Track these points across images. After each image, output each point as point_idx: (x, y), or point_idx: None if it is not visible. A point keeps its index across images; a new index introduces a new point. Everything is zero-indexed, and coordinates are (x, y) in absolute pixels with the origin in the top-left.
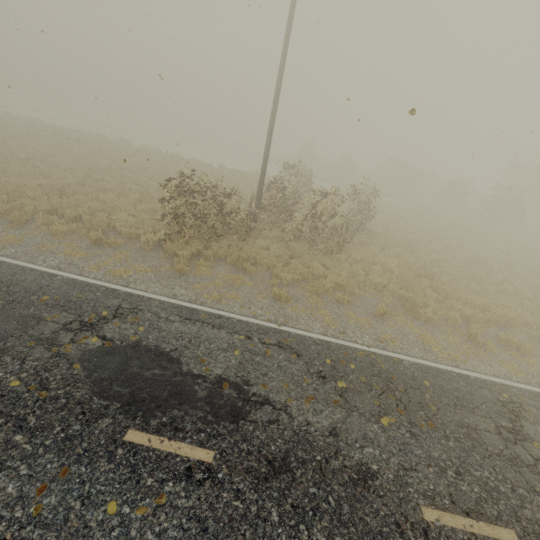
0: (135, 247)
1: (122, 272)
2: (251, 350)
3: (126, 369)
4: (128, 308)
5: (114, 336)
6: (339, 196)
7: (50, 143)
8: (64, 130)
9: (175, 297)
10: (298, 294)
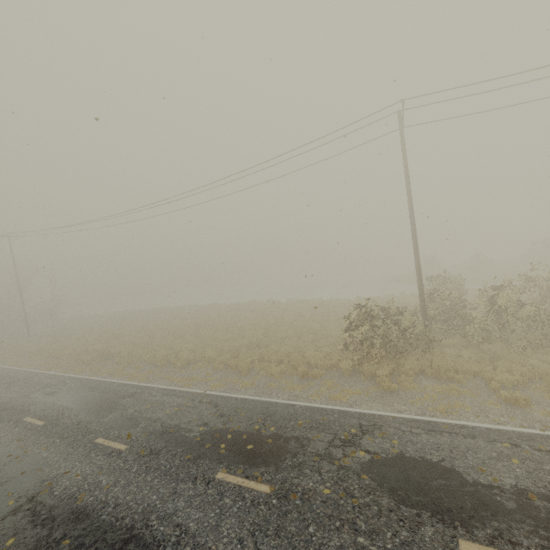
0: (334, 375)
1: (341, 396)
2: (530, 458)
3: (409, 479)
4: (369, 425)
5: (375, 449)
6: (516, 286)
7: (229, 316)
8: (233, 305)
9: (400, 413)
10: (533, 396)
